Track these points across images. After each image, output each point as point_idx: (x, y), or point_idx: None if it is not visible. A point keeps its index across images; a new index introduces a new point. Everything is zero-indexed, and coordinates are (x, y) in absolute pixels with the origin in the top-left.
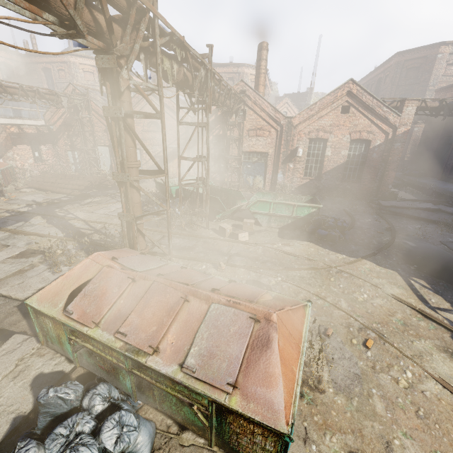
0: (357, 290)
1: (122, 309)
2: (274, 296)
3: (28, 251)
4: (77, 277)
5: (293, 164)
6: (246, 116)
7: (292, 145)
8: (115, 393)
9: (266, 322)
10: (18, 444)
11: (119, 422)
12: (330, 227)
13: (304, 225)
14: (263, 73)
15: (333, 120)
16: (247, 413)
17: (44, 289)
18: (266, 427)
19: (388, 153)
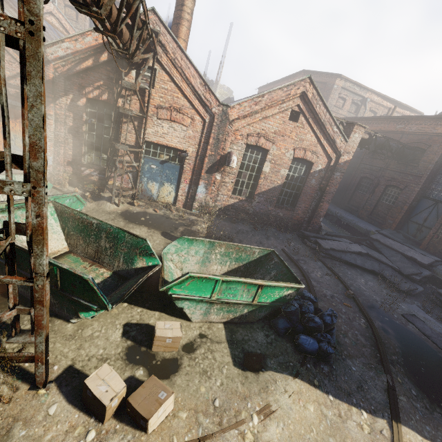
0: None
1: None
2: None
3: None
4: None
5: (221, 175)
6: (156, 81)
7: (223, 148)
8: None
9: None
10: None
11: None
12: (317, 329)
13: (267, 314)
14: (187, 21)
15: (279, 126)
16: None
17: None
18: None
19: (327, 182)
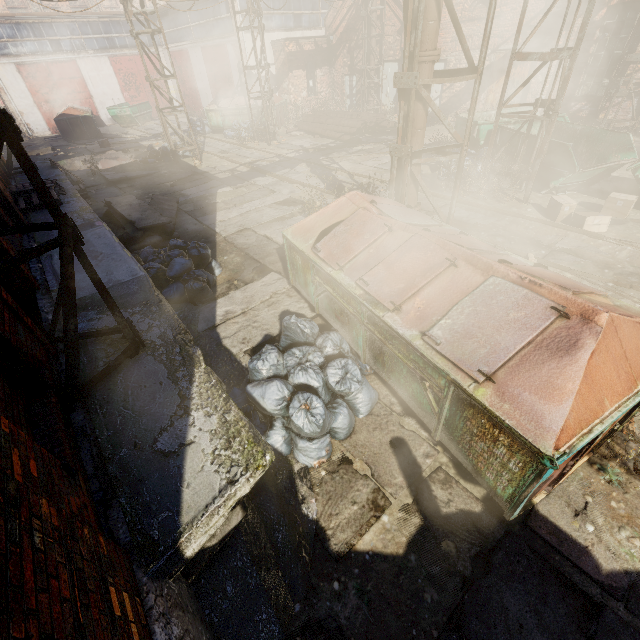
0: None
1: (370, 259)
2: (618, 305)
3: (290, 200)
4: (330, 216)
5: None
6: None
7: None
8: (346, 347)
9: (581, 321)
10: (266, 346)
11: (344, 367)
12: None
13: None
14: None
15: None
16: (495, 410)
17: (299, 224)
18: (518, 436)
19: None
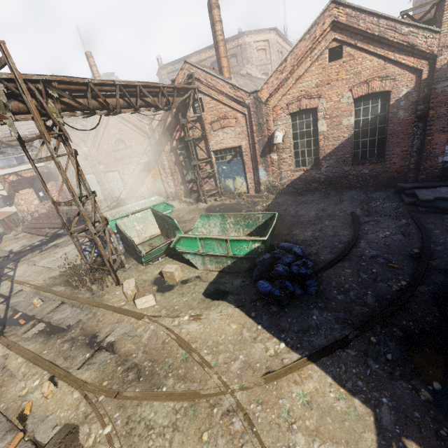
0: None
1: None
2: None
3: None
4: None
5: (276, 154)
6: (204, 106)
7: (268, 129)
8: None
9: None
10: None
11: None
12: (277, 276)
13: (250, 266)
14: (221, 41)
15: (319, 77)
16: None
17: None
18: None
19: (427, 105)
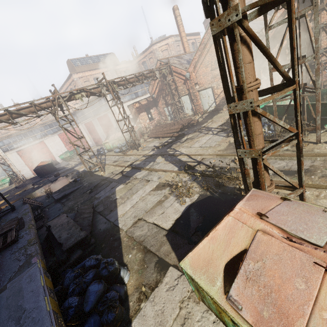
0: None
1: None
2: None
3: (160, 184)
4: (224, 241)
5: None
6: None
7: None
8: None
9: None
10: None
11: None
12: None
13: None
14: None
15: None
16: None
17: (193, 252)
18: None
19: None
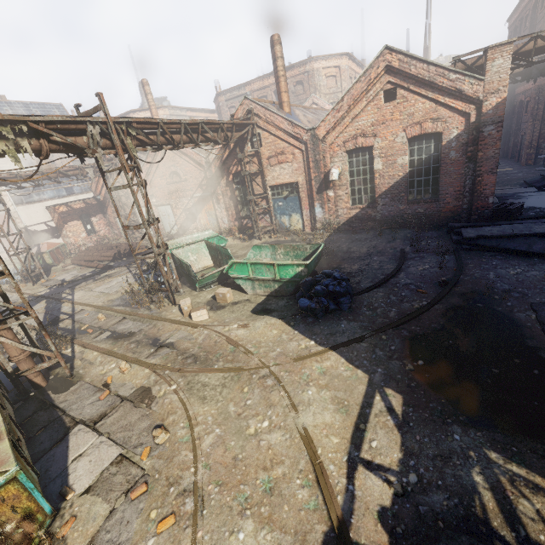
0: (263, 412)
1: None
2: None
3: None
4: None
5: (333, 191)
6: (262, 141)
7: (325, 165)
8: None
9: None
10: None
11: None
12: (316, 294)
13: (295, 290)
14: (282, 76)
15: (375, 116)
16: None
17: None
18: None
19: (477, 146)
